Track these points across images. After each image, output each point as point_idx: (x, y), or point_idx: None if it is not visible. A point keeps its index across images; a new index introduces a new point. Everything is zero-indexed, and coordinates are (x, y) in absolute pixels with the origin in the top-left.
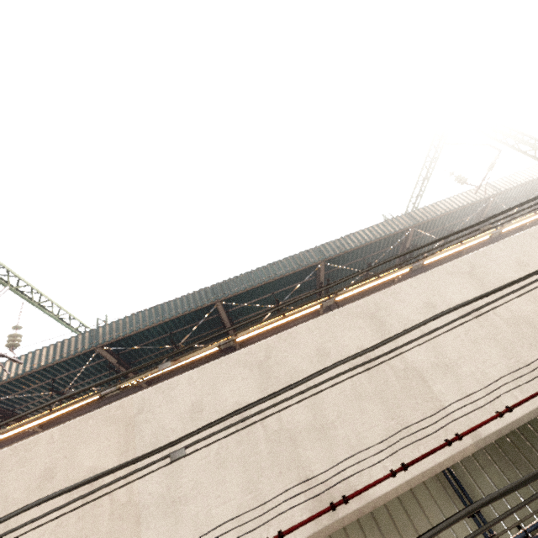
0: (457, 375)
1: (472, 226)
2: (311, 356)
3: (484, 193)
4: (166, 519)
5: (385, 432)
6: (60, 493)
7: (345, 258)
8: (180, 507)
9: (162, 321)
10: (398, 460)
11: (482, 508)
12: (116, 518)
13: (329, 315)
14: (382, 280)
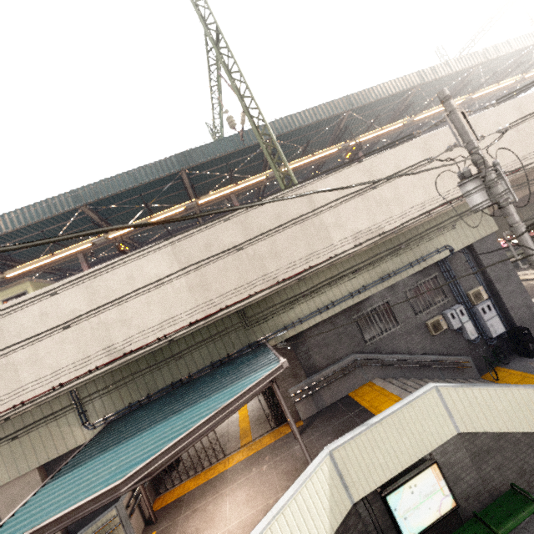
0: (40, 366)
1: None
2: None
3: (243, 145)
4: None
5: None
6: None
7: (117, 196)
8: None
9: None
10: None
11: (89, 410)
12: None
13: None
14: (156, 218)
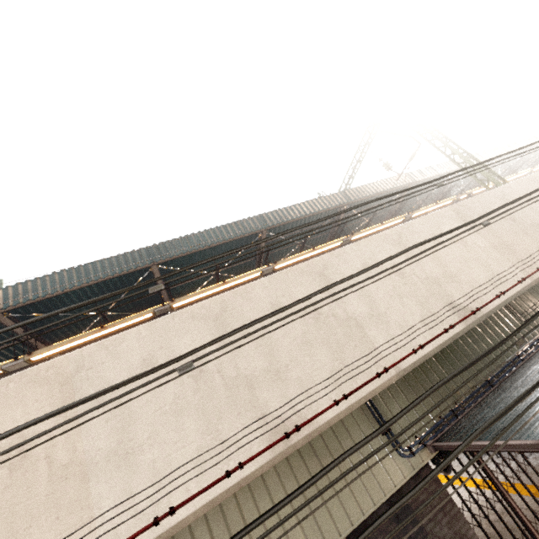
0: (386, 323)
1: (430, 182)
2: (266, 310)
3: (404, 181)
4: (120, 471)
5: (330, 371)
6: (44, 417)
7: (285, 229)
8: (135, 457)
9: (86, 284)
10: (341, 392)
11: (392, 427)
12: (57, 479)
13: (282, 273)
14: (316, 252)
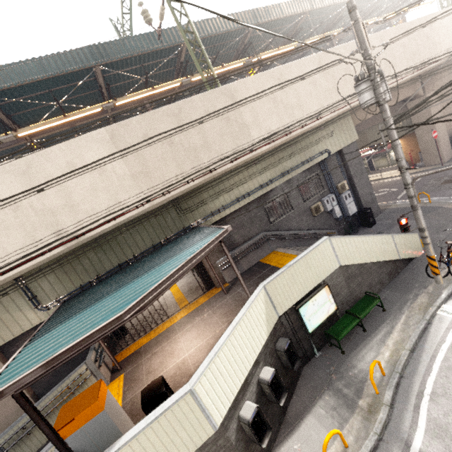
0: None
1: None
2: None
3: (161, 44)
4: None
5: None
6: None
7: (22, 89)
8: None
9: None
10: None
11: (40, 295)
12: None
13: None
14: (71, 118)
